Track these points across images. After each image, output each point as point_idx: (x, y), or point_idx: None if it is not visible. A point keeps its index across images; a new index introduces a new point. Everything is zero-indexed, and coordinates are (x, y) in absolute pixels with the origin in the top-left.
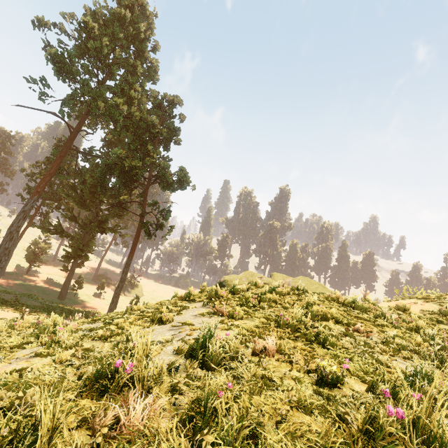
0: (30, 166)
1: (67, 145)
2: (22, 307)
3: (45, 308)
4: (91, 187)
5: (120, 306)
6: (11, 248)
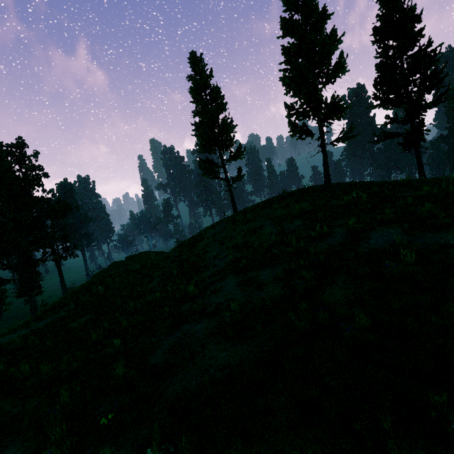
0: None
1: None
2: None
3: None
4: None
5: None
6: None
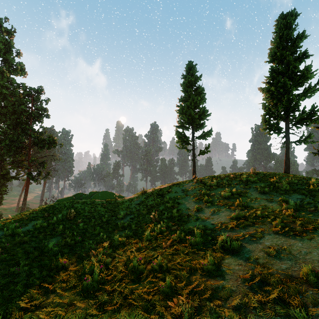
0: None
1: None
2: None
3: None
4: None
5: None
6: None
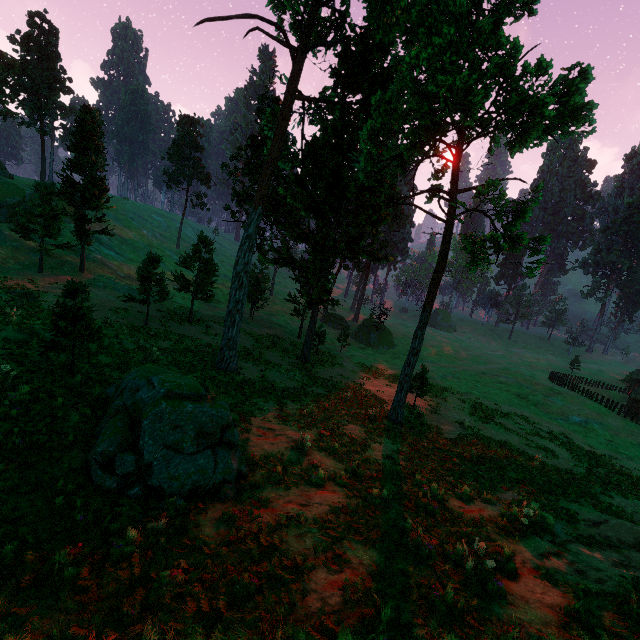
0: (232, 157)
1: (290, 90)
2: (280, 404)
3: (305, 396)
4: (329, 176)
5: (376, 369)
6: (243, 301)
